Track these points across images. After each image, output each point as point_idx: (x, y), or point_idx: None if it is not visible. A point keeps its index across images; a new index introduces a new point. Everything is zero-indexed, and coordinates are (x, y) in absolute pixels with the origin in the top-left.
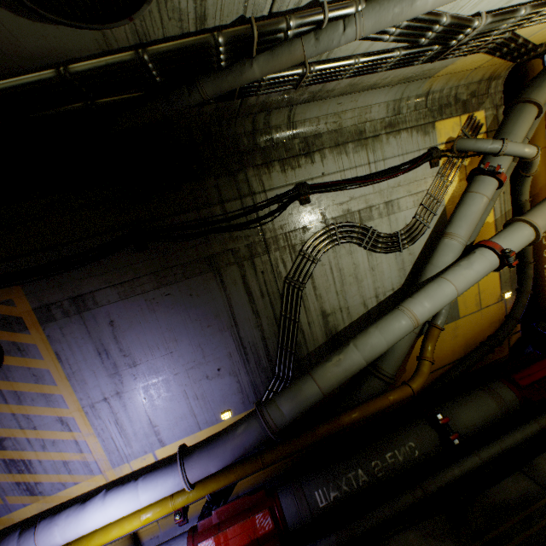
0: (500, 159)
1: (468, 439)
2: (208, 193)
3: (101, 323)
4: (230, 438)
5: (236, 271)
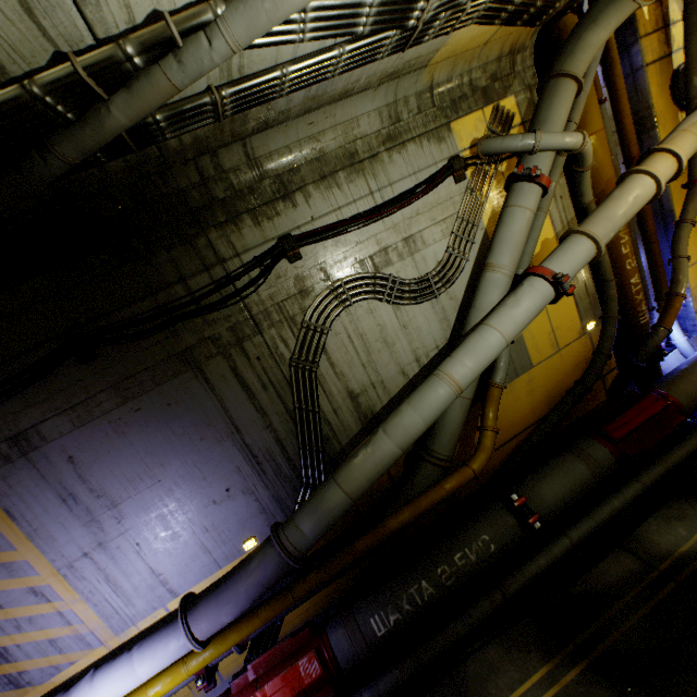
0: (538, 158)
1: (561, 517)
2: (162, 271)
3: (58, 462)
4: (242, 575)
5: (223, 364)
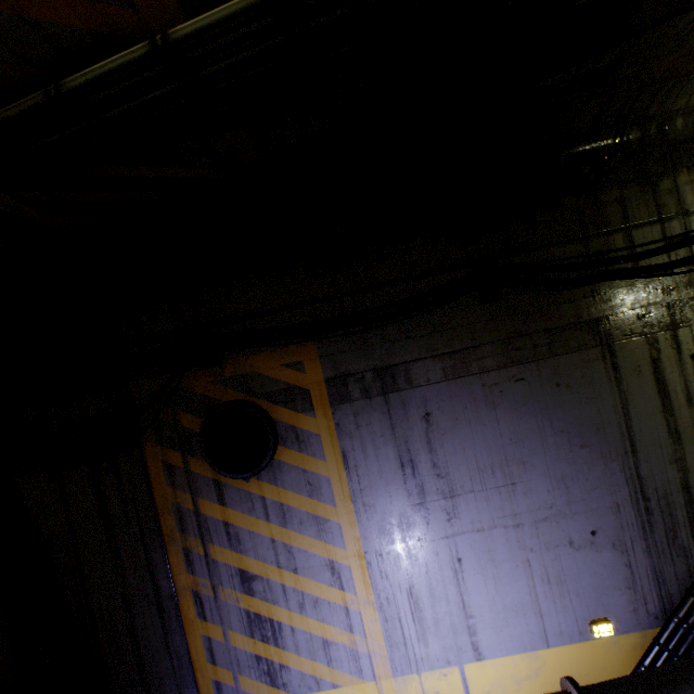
0: None
1: None
2: (604, 212)
3: (412, 415)
4: None
5: (642, 350)
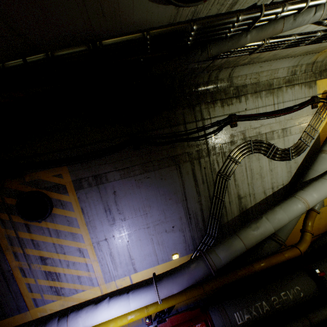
0: None
1: None
2: (177, 117)
3: (109, 192)
4: (186, 271)
5: (189, 166)
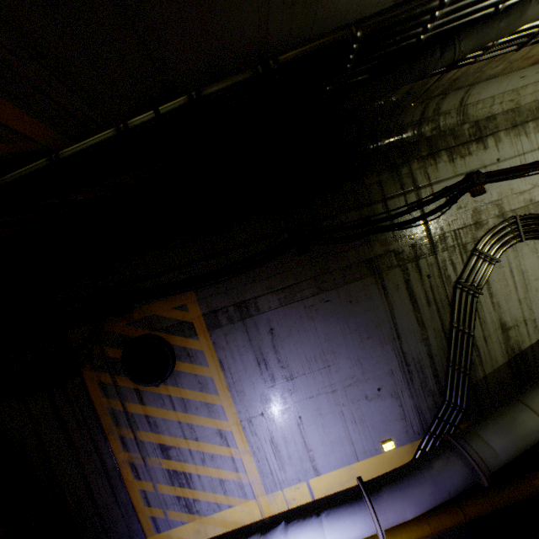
0: None
1: None
2: (369, 190)
3: (262, 331)
4: (426, 476)
5: (399, 275)
